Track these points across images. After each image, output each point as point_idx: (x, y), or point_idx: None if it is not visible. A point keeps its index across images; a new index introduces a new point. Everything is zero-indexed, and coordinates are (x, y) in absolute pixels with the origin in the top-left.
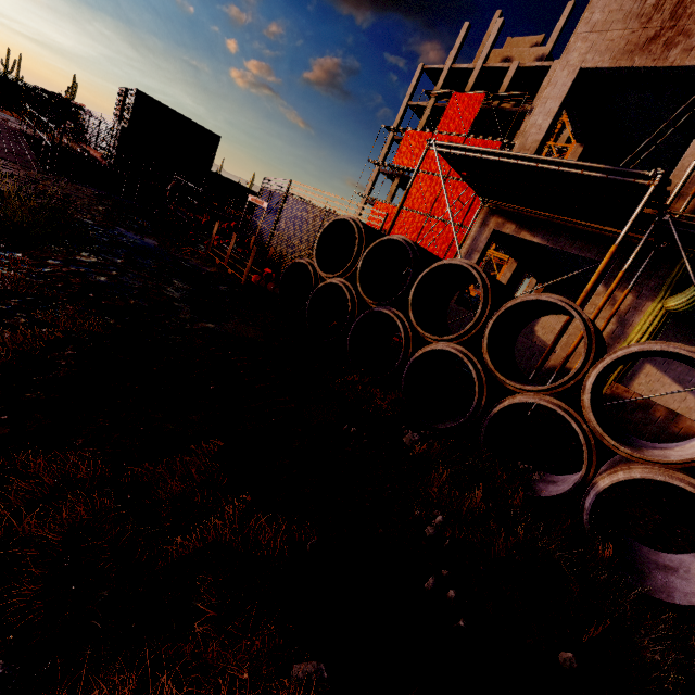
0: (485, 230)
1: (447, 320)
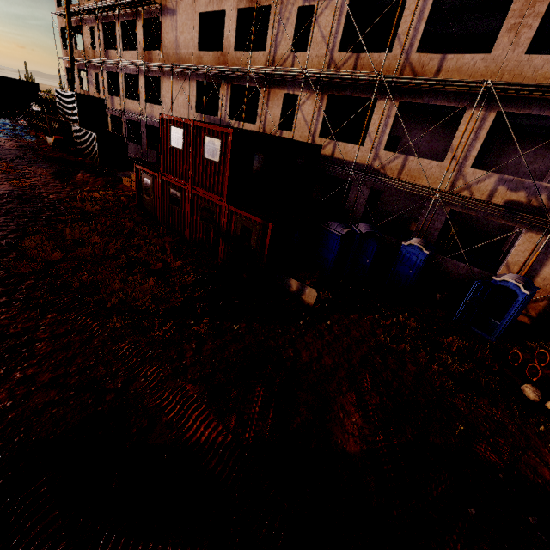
0: None
1: None
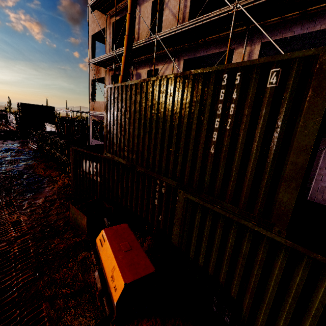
0: (91, 119)
1: (92, 143)
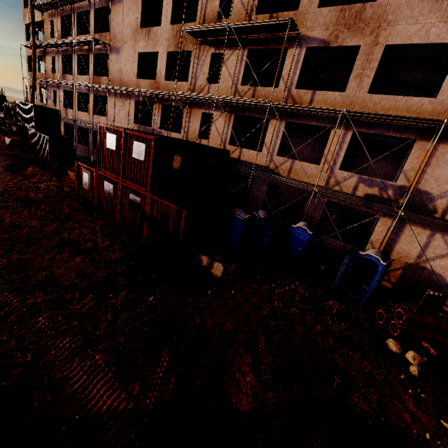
0: None
1: None
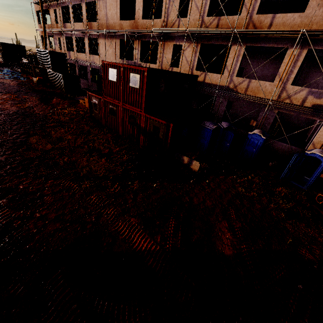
0: None
1: None
